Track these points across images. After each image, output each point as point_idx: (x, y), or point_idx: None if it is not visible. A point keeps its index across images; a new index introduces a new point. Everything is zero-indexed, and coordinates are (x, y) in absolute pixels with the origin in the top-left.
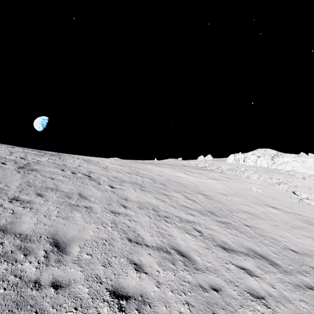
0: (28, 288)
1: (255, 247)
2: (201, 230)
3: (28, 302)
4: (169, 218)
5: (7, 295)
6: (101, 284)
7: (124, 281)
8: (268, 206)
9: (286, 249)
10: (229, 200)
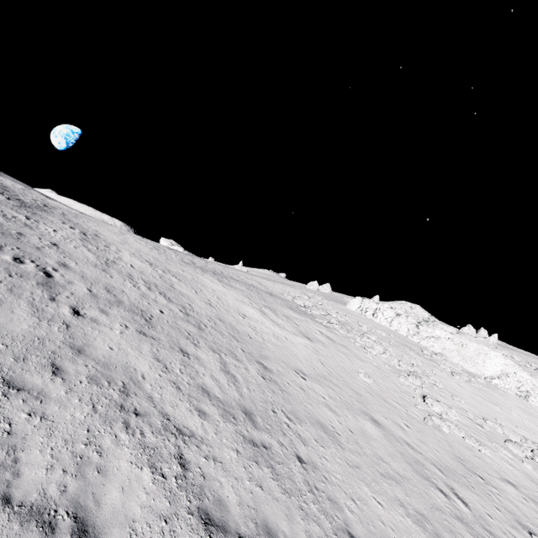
0: None
1: (282, 520)
2: (192, 462)
3: None
4: (141, 418)
5: None
6: None
7: None
8: (367, 416)
9: (342, 534)
10: (304, 389)
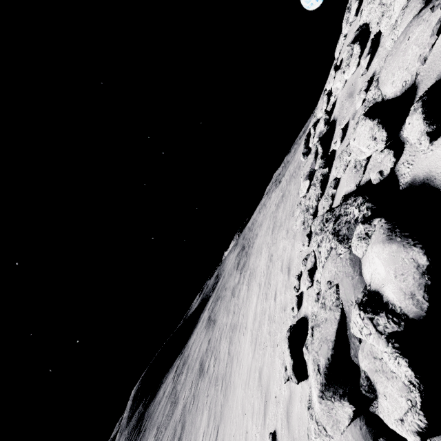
0: None
1: None
2: None
3: None
4: None
5: None
6: None
7: None
8: None
9: None
10: None
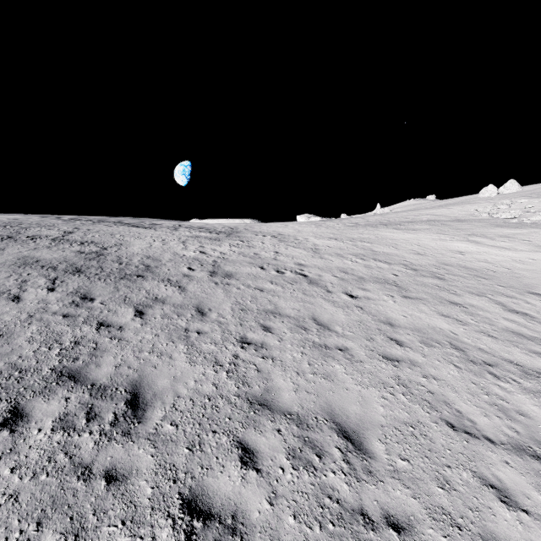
0: (360, 526)
1: None
2: None
3: None
4: (496, 367)
5: (341, 536)
6: (461, 530)
7: (497, 529)
8: None
9: None
10: None
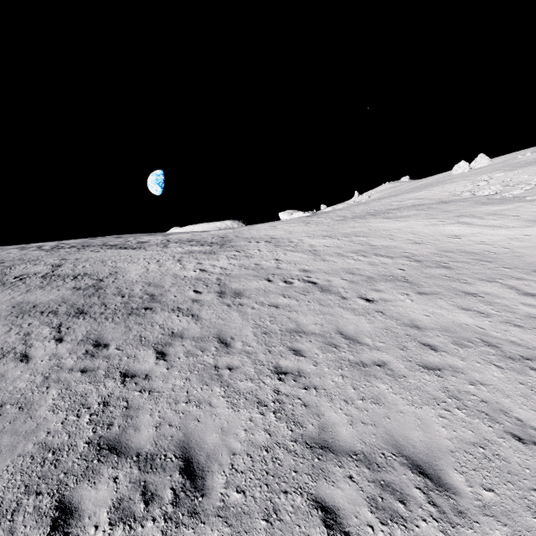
0: None
1: None
2: None
3: None
4: (535, 361)
5: None
6: None
7: None
8: None
9: None
10: None
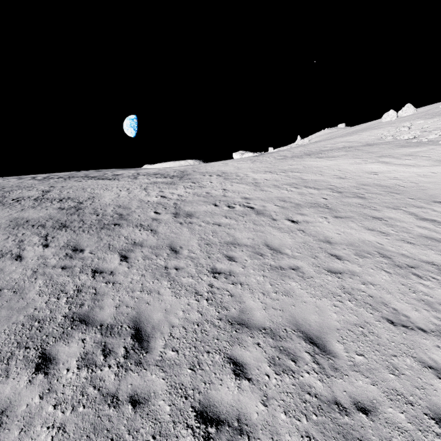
0: (336, 413)
1: None
2: None
3: (353, 435)
4: (418, 269)
5: (324, 423)
6: (413, 406)
7: (440, 401)
8: None
9: None
10: None
